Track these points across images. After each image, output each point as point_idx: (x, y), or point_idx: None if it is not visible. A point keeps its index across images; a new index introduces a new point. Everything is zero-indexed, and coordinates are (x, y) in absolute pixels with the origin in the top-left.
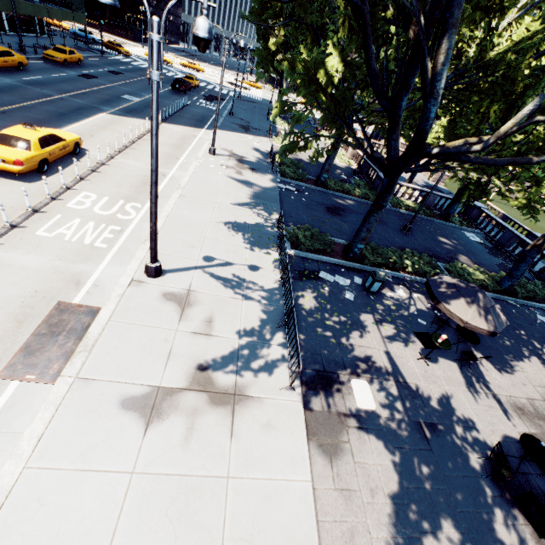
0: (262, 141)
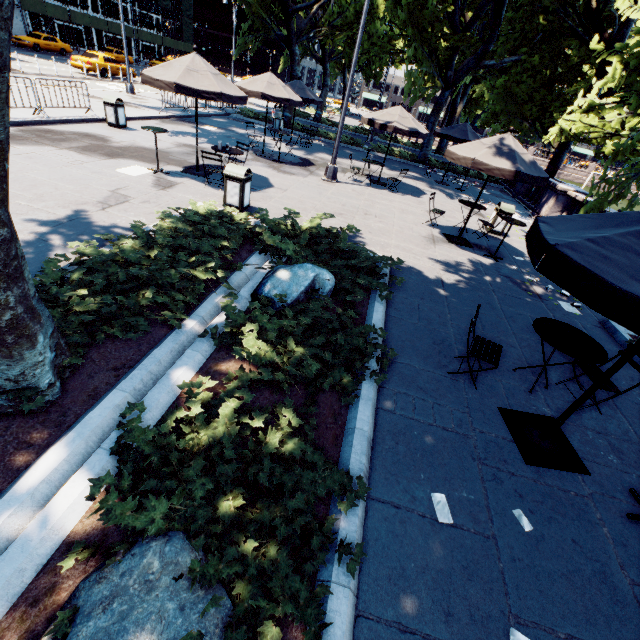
0: None
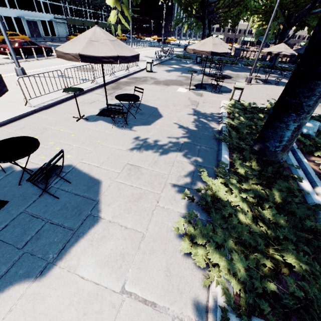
0: None
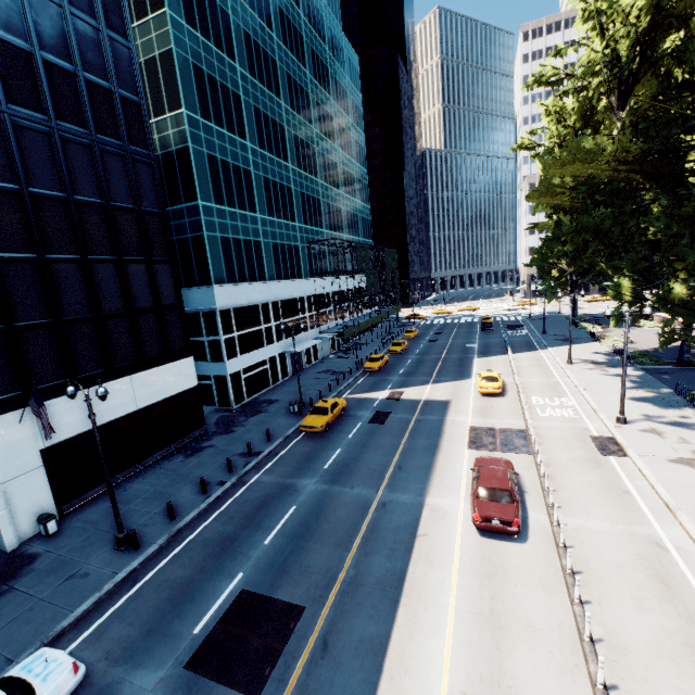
0: (593, 346)
